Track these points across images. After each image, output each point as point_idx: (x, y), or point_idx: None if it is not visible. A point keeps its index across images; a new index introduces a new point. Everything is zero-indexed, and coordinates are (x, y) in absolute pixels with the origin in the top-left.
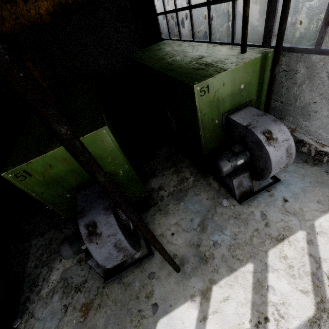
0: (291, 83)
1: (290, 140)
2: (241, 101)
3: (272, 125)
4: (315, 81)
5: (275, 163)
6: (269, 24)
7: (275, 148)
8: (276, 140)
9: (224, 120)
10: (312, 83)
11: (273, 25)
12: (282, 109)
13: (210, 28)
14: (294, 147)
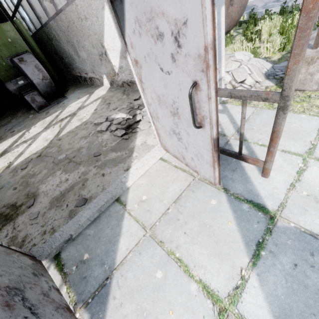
0: (59, 43)
1: (36, 61)
2: (18, 50)
3: (25, 55)
4: (60, 37)
5: (31, 74)
6: (34, 12)
7: (26, 65)
8: (26, 61)
9: (11, 63)
10: (61, 39)
11: (35, 12)
12: (70, 62)
13: (27, 25)
14: (41, 65)
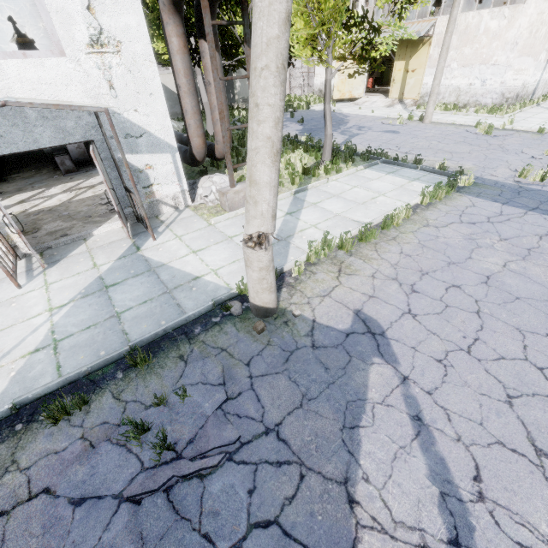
0: None
1: None
2: None
3: None
4: None
5: None
6: None
7: None
8: None
9: None
10: None
11: None
12: None
13: None
14: None
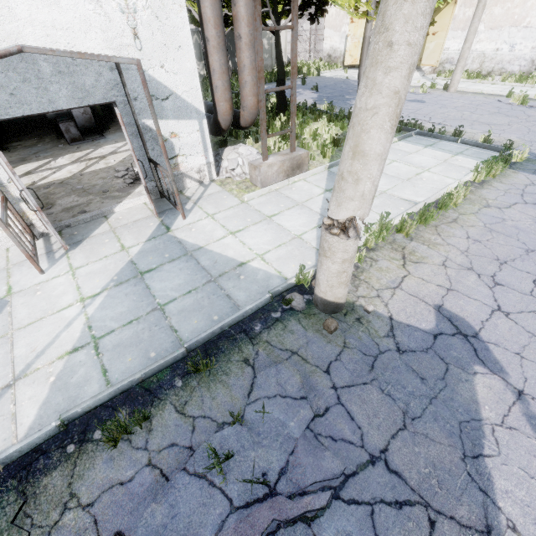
0: None
1: None
2: None
3: None
4: None
5: None
6: None
7: None
8: None
9: None
10: None
11: None
12: None
13: None
14: None
